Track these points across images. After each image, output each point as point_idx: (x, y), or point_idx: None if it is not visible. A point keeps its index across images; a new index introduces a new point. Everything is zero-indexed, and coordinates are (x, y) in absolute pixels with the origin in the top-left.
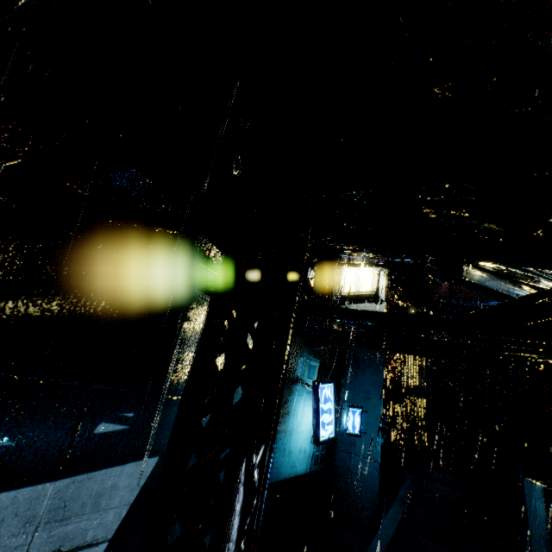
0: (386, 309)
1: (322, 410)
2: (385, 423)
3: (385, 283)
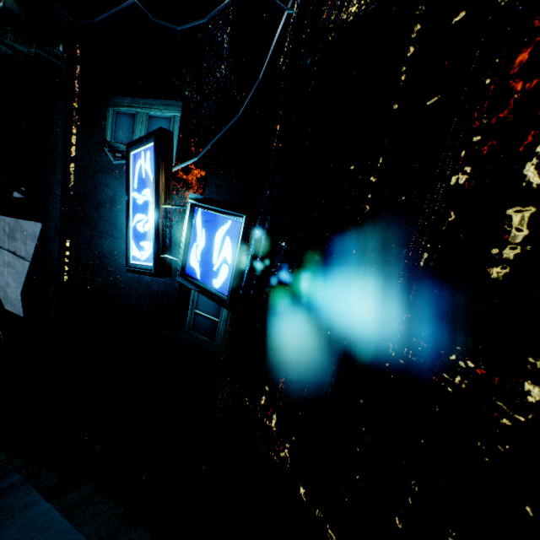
0: None
1: (135, 206)
2: (245, 272)
3: None
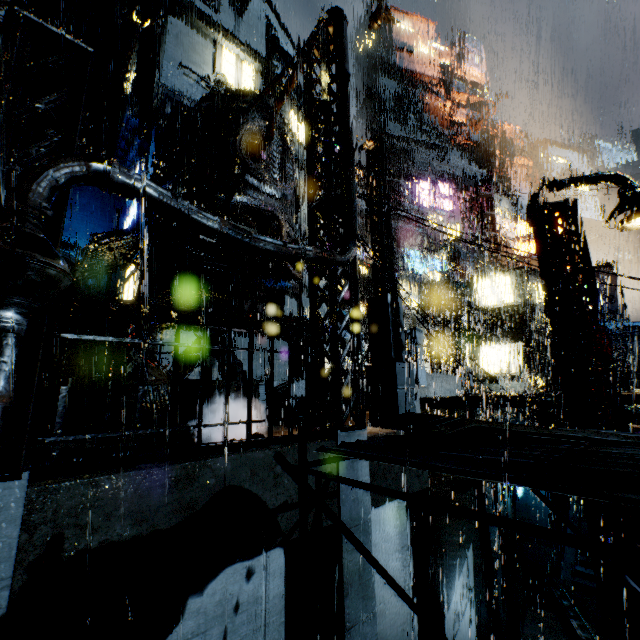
0: (530, 385)
1: None
2: None
3: (525, 364)
